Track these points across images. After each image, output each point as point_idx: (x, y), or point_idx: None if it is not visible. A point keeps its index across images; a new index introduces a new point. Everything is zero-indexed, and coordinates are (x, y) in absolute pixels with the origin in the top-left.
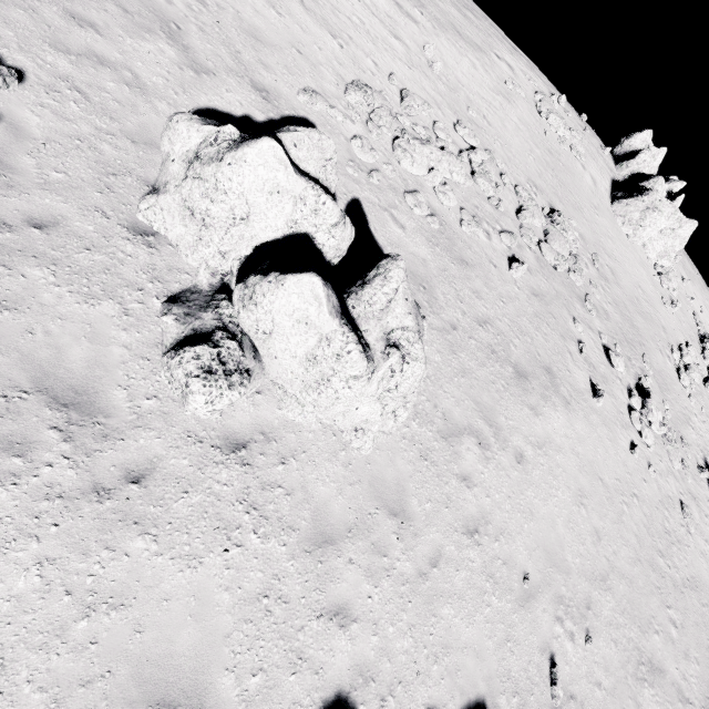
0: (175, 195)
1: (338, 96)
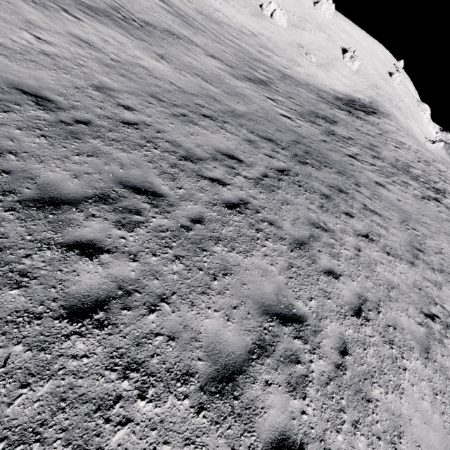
0: (265, 10)
1: (266, 1)
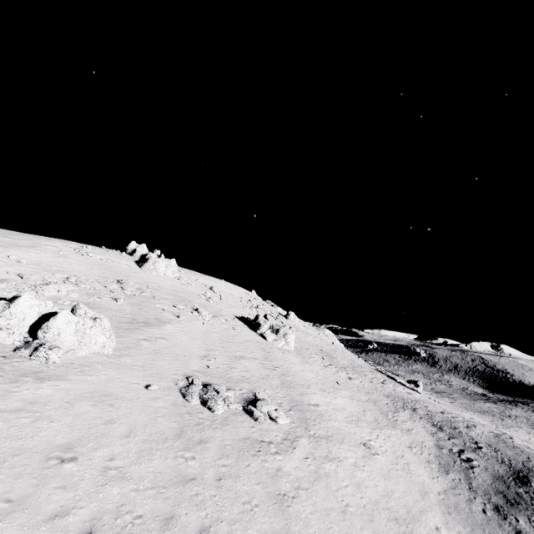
0: None
1: None
